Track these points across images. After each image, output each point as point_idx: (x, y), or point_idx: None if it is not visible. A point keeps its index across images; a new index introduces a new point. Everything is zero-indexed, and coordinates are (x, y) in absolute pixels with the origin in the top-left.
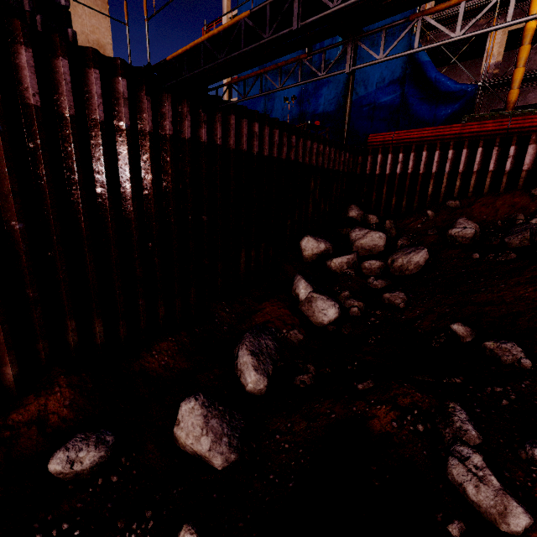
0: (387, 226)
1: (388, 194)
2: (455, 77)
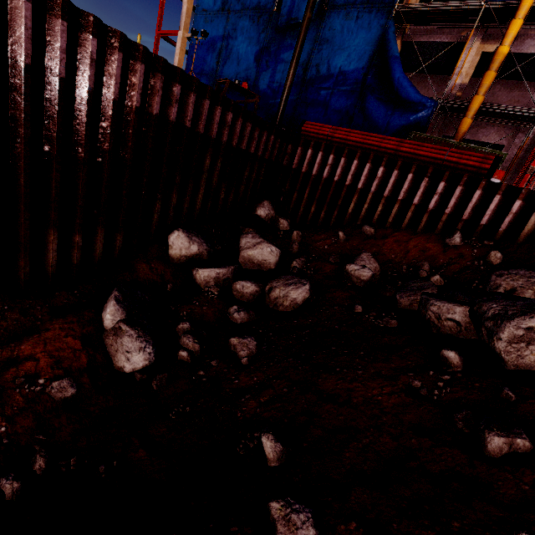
0: (293, 238)
1: (309, 199)
2: (423, 89)
